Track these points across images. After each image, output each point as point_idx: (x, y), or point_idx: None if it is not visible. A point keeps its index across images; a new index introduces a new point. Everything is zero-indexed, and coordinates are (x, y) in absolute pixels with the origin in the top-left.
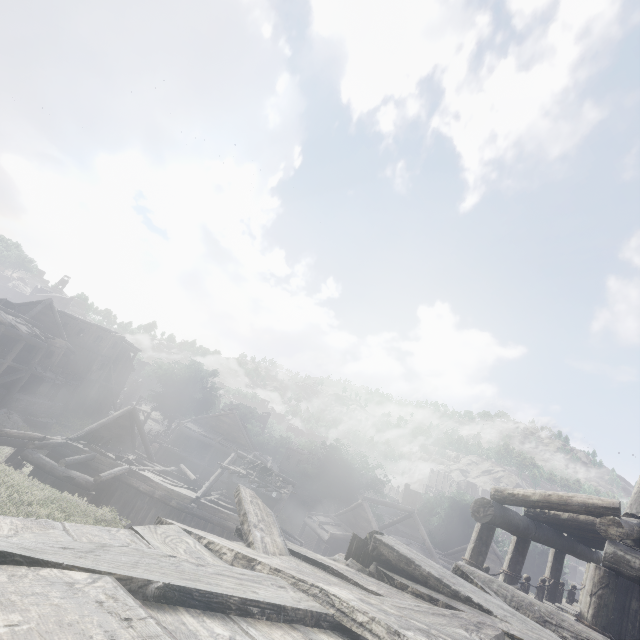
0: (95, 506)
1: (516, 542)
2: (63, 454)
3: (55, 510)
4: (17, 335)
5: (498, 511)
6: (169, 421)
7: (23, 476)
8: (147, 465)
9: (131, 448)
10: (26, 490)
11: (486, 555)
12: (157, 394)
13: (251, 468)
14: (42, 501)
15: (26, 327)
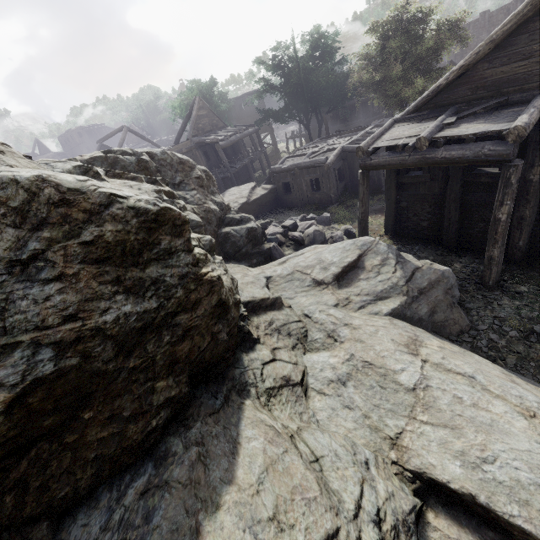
0: None
1: None
2: None
3: None
4: None
5: None
6: None
7: None
8: None
9: None
10: None
11: None
12: None
13: None
14: None
15: None
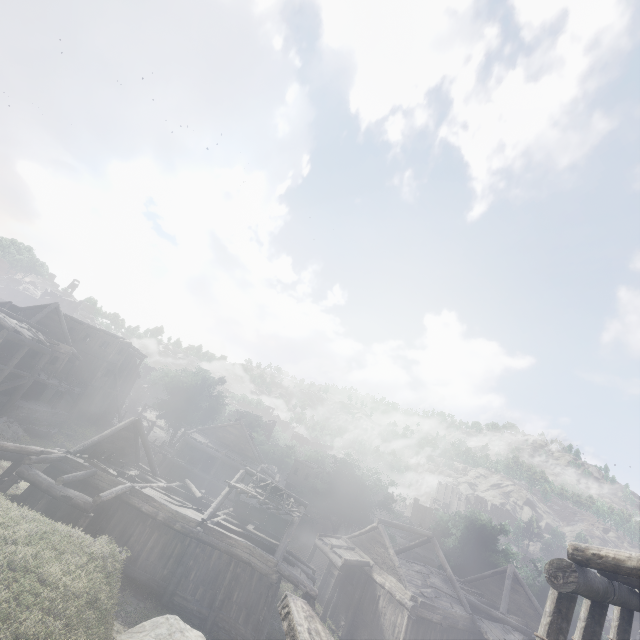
0: (91, 538)
1: (590, 607)
2: (62, 469)
3: (45, 547)
4: (20, 340)
5: (582, 577)
6: (174, 430)
7: (19, 492)
8: (150, 481)
9: (134, 461)
10: (13, 522)
11: (567, 633)
12: (162, 402)
13: (260, 487)
14: (30, 537)
15: (30, 332)
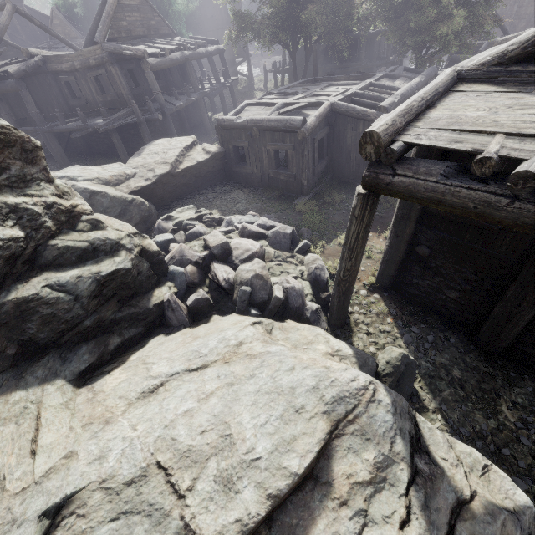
0: None
1: None
2: None
3: None
4: None
5: None
6: None
7: None
8: None
9: None
10: None
11: None
12: None
13: None
14: None
15: None
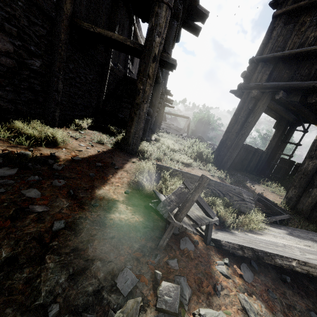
0: None
1: None
2: None
3: None
4: None
5: None
6: None
7: None
8: None
9: None
10: None
11: None
12: None
13: None
14: None
15: None
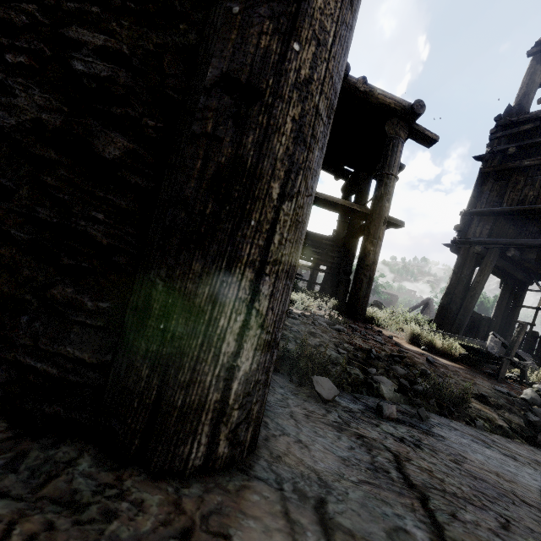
0: None
1: None
2: None
3: None
4: None
5: None
6: None
7: None
8: None
9: None
10: None
11: None
12: None
13: None
14: None
15: None
